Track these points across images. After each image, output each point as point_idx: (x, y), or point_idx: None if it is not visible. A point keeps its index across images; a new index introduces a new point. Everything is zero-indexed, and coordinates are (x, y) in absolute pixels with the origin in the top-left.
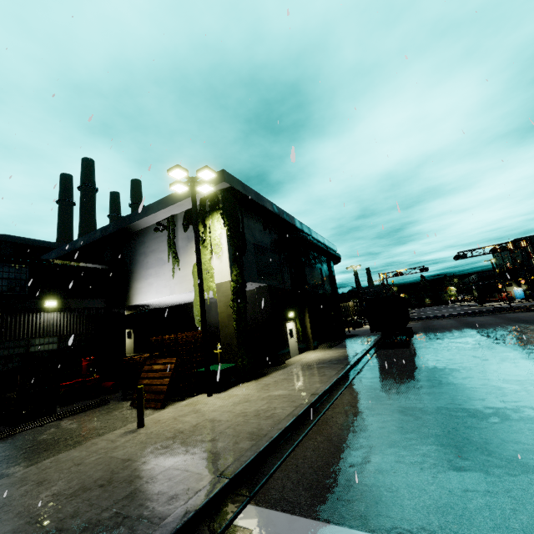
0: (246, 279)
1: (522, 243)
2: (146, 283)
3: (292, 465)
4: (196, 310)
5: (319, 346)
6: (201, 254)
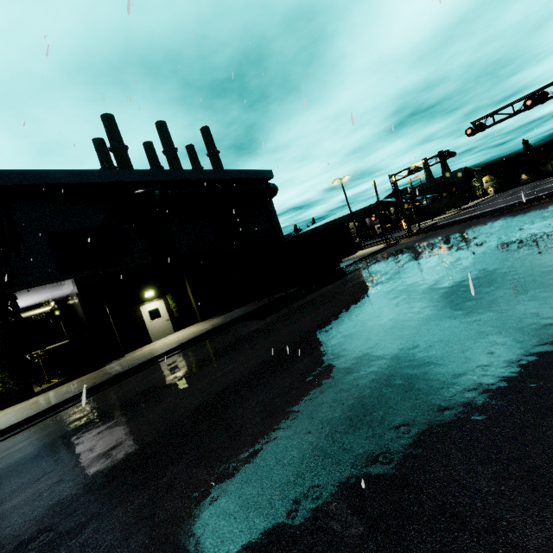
0: (10, 289)
1: None
2: None
3: None
4: None
5: (225, 311)
6: None
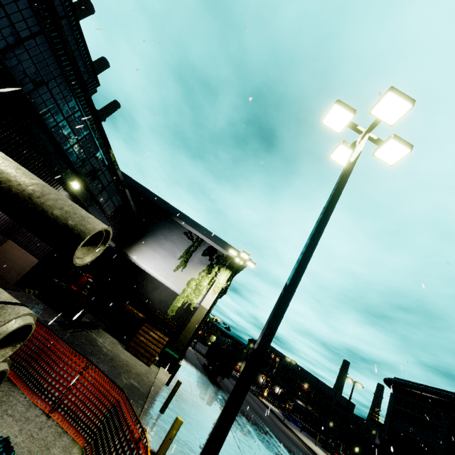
0: None
1: (277, 358)
2: (152, 253)
3: (246, 453)
4: (175, 304)
5: None
6: (202, 278)
